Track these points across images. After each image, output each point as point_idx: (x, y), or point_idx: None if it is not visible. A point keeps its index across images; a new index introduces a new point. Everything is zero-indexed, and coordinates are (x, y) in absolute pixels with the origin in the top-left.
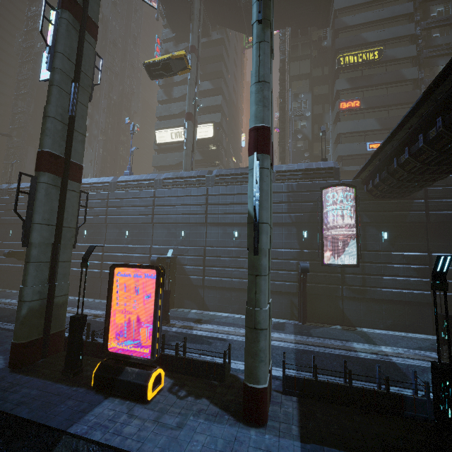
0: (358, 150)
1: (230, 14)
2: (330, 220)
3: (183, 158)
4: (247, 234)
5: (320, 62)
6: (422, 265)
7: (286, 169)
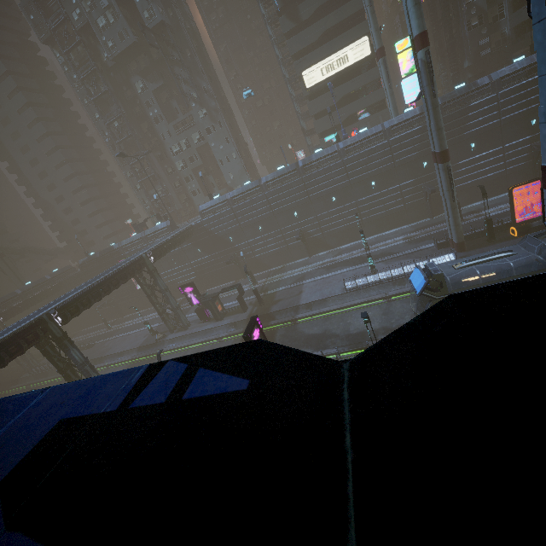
0: None
1: None
2: None
3: (390, 99)
4: None
5: None
6: None
7: (510, 73)
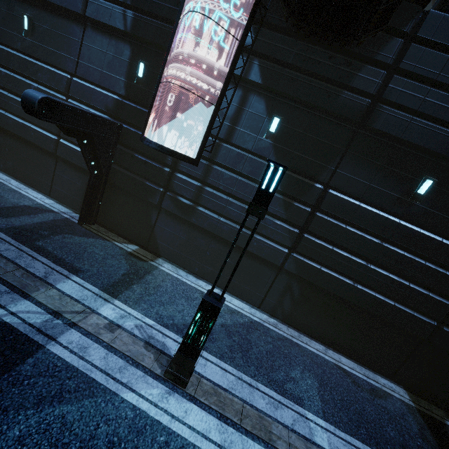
0: None
1: None
2: (191, 52)
3: None
4: None
5: None
6: (302, 204)
7: None
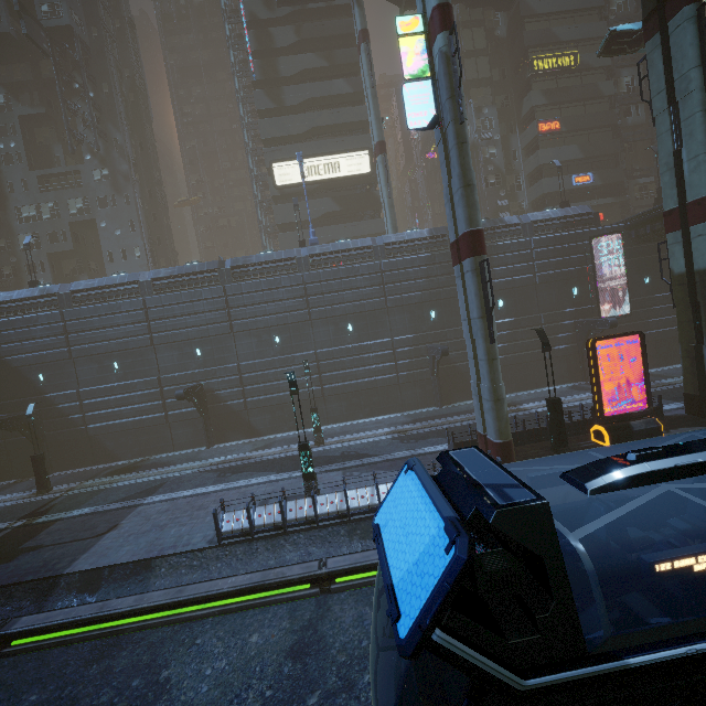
0: (564, 185)
1: None
2: (599, 272)
3: (389, 211)
4: None
5: (495, 60)
6: None
7: (543, 219)
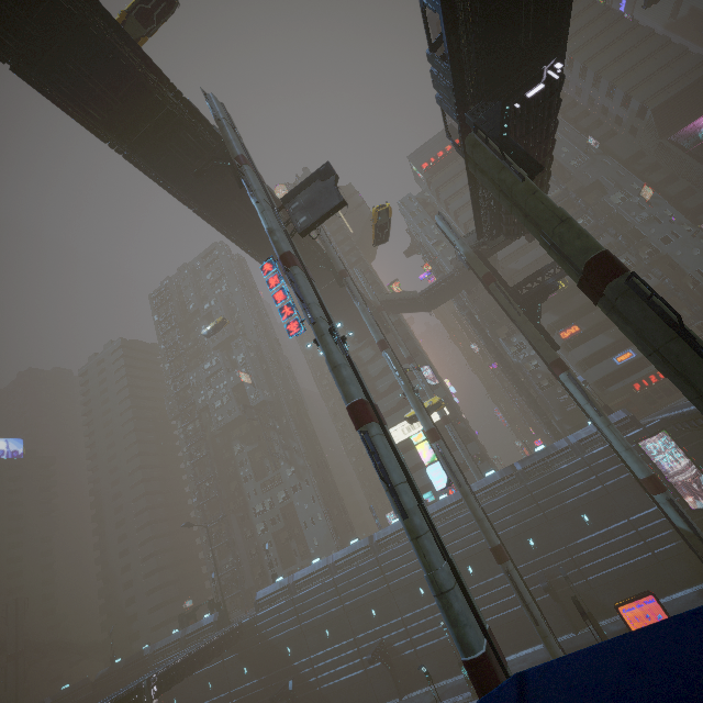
0: (609, 367)
1: (409, 307)
2: (664, 466)
3: (467, 461)
4: (694, 544)
5: None
6: None
7: (586, 436)
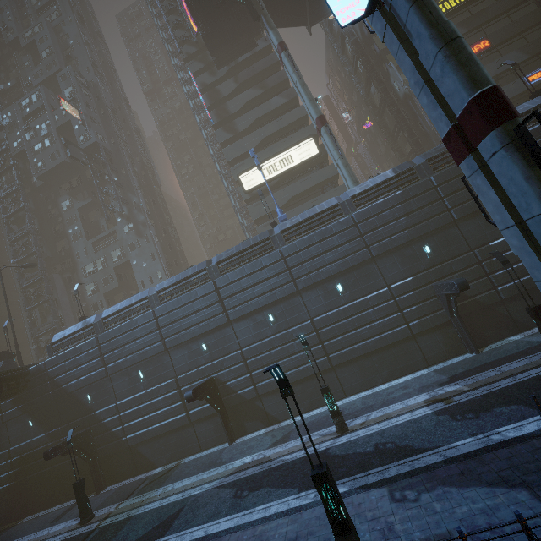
0: (517, 89)
1: (286, 6)
2: None
3: (345, 170)
4: None
5: None
6: None
7: (522, 112)
